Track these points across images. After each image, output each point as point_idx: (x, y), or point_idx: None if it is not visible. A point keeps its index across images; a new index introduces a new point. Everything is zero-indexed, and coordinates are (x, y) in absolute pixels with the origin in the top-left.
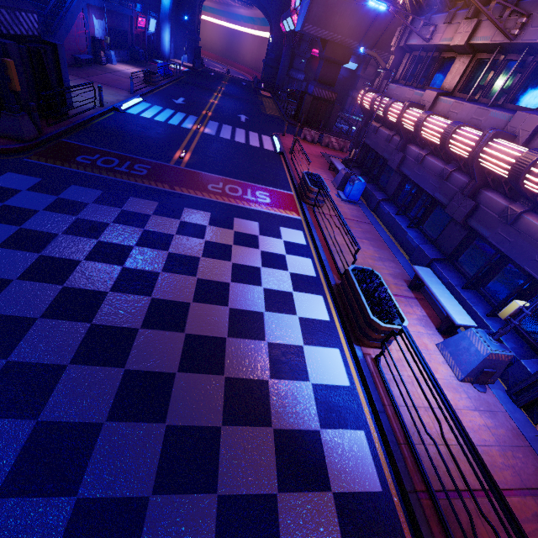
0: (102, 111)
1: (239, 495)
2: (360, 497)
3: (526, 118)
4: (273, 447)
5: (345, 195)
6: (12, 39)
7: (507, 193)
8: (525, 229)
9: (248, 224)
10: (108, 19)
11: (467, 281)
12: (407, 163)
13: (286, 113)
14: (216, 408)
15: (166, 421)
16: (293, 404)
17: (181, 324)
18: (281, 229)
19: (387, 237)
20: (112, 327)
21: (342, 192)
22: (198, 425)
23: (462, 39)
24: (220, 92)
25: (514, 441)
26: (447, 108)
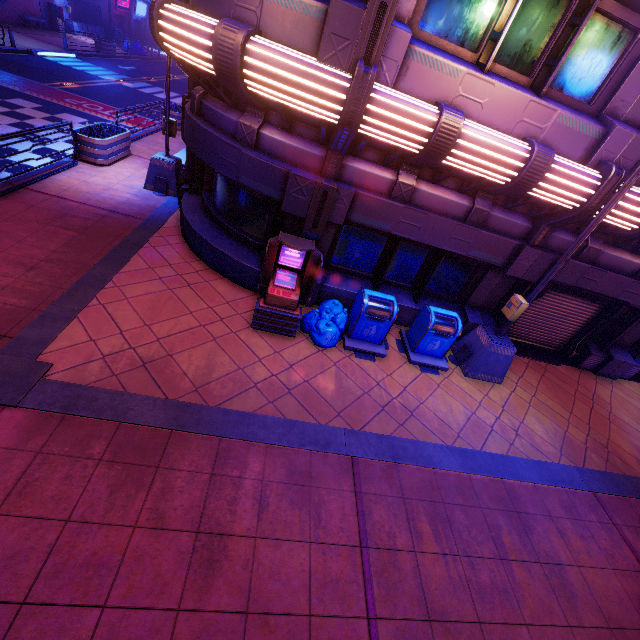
0: (9, 48)
1: None
2: None
3: None
4: None
5: None
6: None
7: None
8: None
9: (75, 118)
10: None
11: None
12: None
13: None
14: None
15: None
16: None
17: None
18: None
19: None
20: None
21: None
22: None
23: None
24: None
25: (142, 206)
26: None
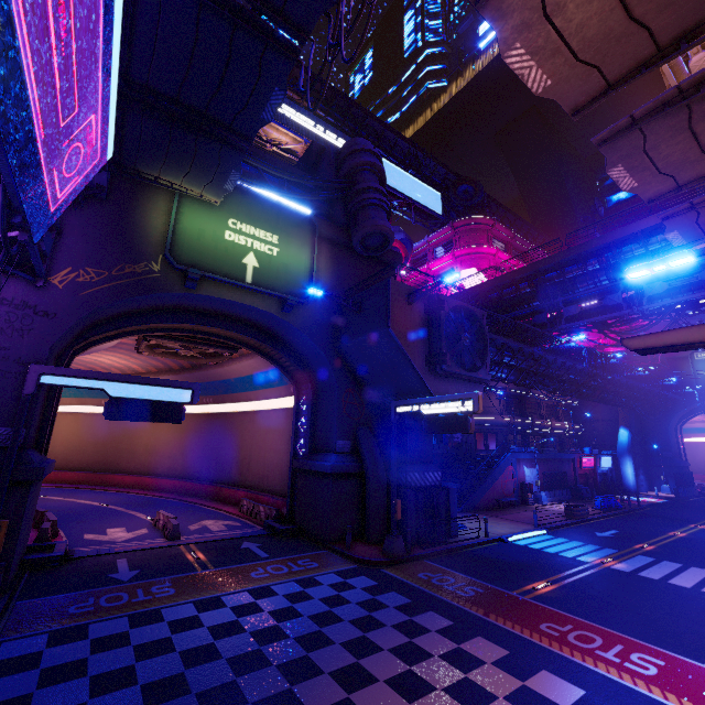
0: (482, 540)
1: None
2: None
3: None
4: None
5: None
6: (416, 489)
7: None
8: None
9: (559, 685)
10: (542, 466)
11: None
12: None
13: None
14: None
15: None
16: None
17: None
18: None
19: None
20: (297, 697)
21: None
22: None
23: None
24: None
25: None
26: None
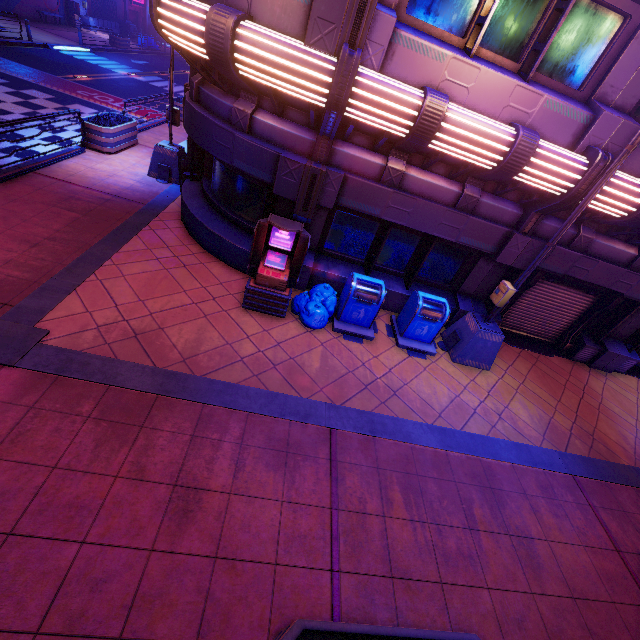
0: (26, 42)
1: None
2: None
3: None
4: None
5: None
6: None
7: None
8: None
9: (85, 109)
10: None
11: None
12: None
13: None
14: None
15: None
16: None
17: None
18: None
19: None
20: None
21: None
22: None
23: None
24: None
25: (145, 192)
26: None
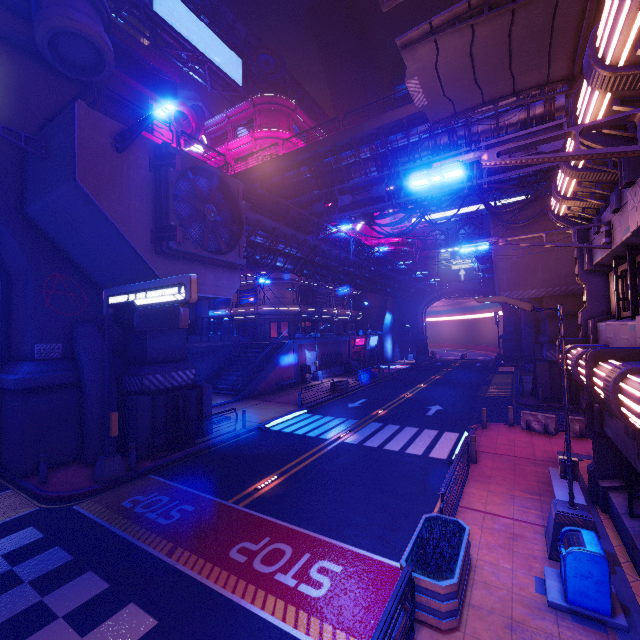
0: (236, 433)
1: None
2: None
3: None
4: None
5: (562, 586)
6: (158, 393)
7: None
8: None
9: None
10: (323, 348)
11: None
12: None
13: (519, 390)
14: None
15: None
16: None
17: None
18: None
19: None
20: None
21: (557, 574)
22: None
23: (639, 213)
24: (428, 382)
25: None
26: None
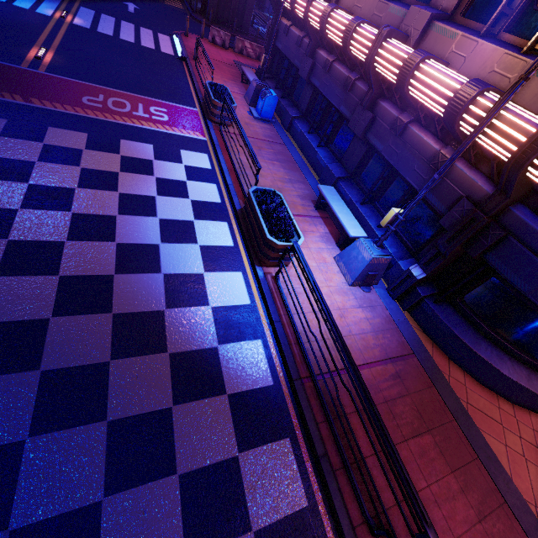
0: None
1: (131, 417)
2: (253, 393)
3: (418, 14)
4: (169, 369)
5: (258, 112)
6: None
7: (398, 103)
8: (409, 140)
9: (139, 147)
10: None
11: (365, 196)
12: (316, 72)
13: (190, 6)
14: (103, 345)
15: (40, 368)
16: (191, 329)
17: (53, 267)
18: (181, 152)
19: (299, 158)
20: None
21: (255, 109)
22: (82, 365)
23: None
24: None
25: (385, 326)
26: (352, 2)
